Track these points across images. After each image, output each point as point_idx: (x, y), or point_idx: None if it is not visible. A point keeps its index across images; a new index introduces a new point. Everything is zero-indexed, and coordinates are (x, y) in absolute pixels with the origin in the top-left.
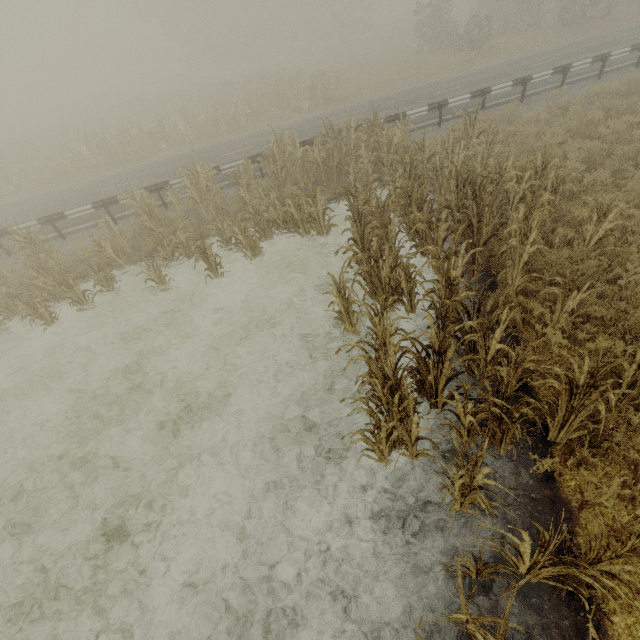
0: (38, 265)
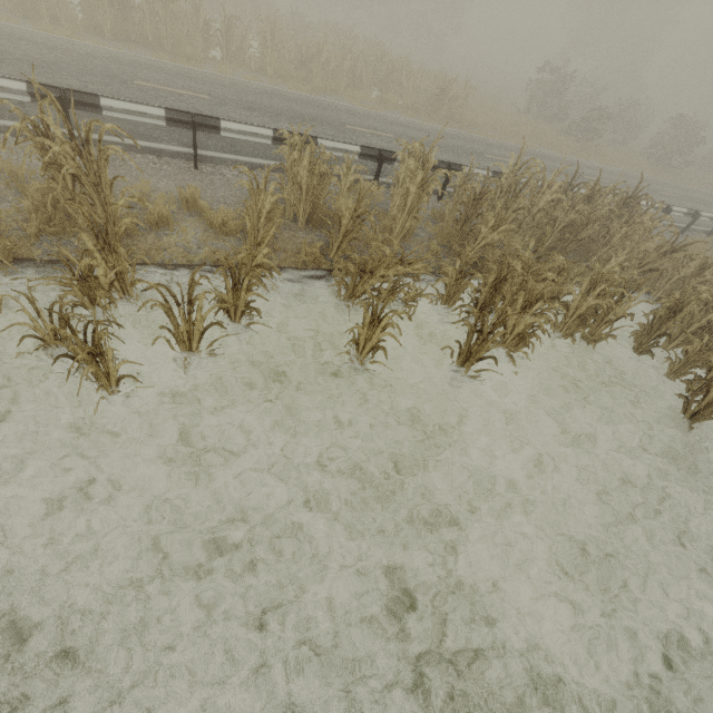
0: (46, 200)
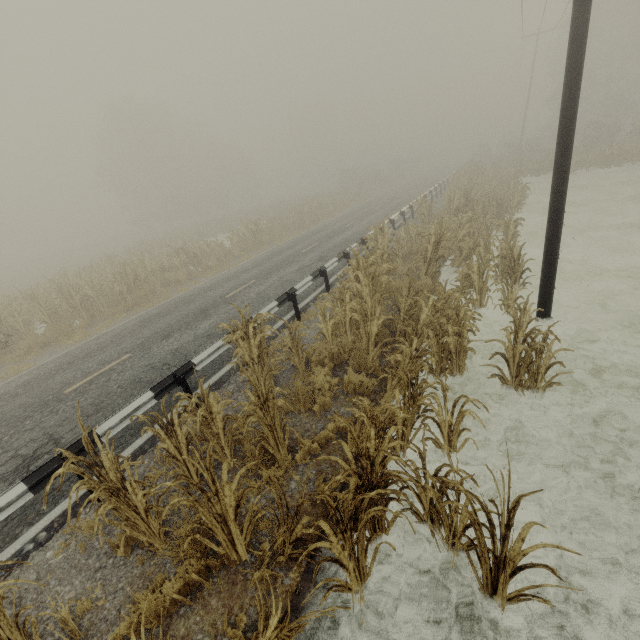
0: None
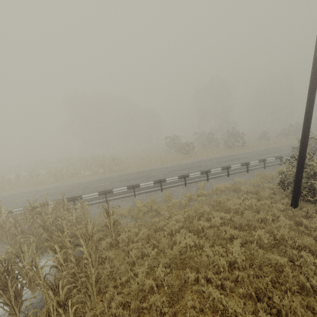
0: None
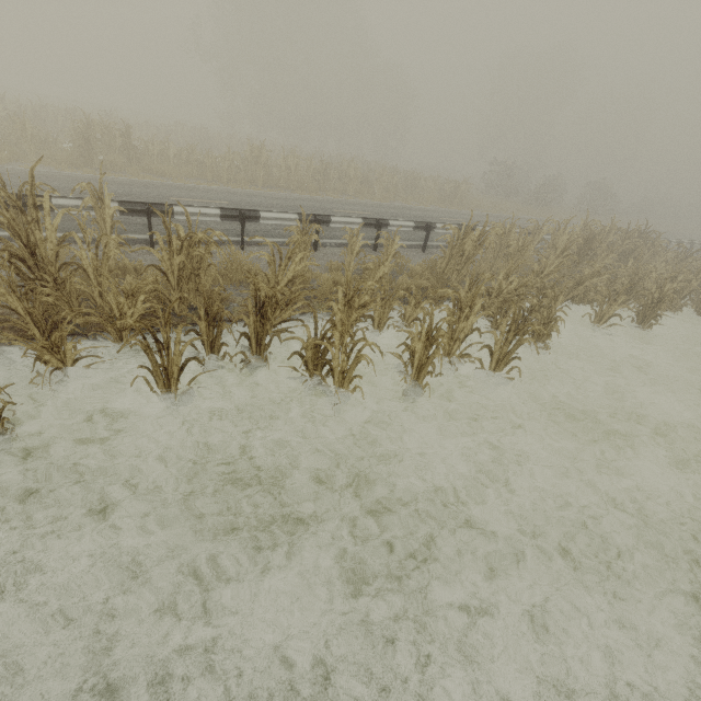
0: (435, 271)
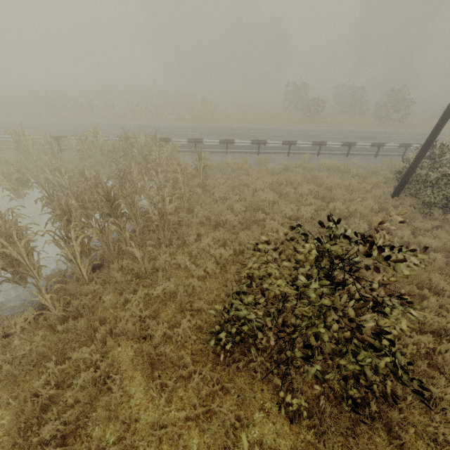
0: None
